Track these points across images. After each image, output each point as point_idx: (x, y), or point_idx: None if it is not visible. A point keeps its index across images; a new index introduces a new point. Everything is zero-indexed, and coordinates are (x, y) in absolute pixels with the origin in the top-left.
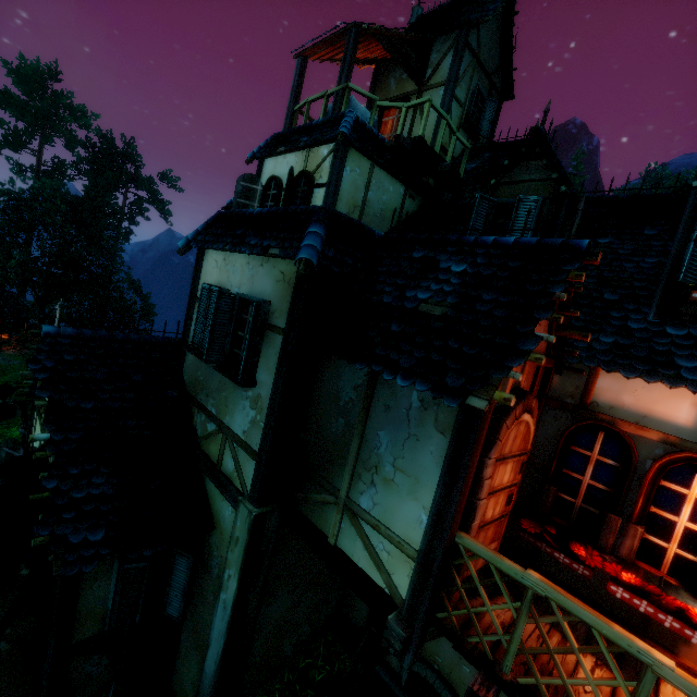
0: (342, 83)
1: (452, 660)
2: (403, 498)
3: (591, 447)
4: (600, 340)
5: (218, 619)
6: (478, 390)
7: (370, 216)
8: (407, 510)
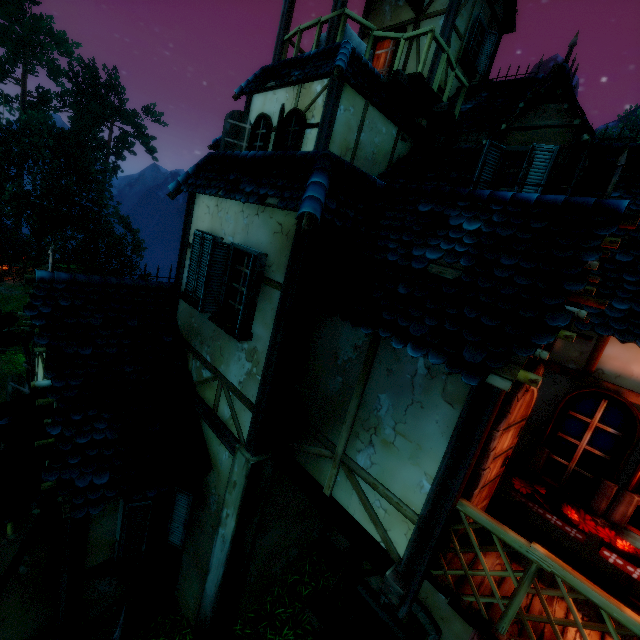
0: (338, 8)
1: (429, 587)
2: (403, 461)
3: (592, 414)
4: (613, 306)
5: (217, 550)
6: (500, 368)
7: (362, 159)
8: (407, 473)
